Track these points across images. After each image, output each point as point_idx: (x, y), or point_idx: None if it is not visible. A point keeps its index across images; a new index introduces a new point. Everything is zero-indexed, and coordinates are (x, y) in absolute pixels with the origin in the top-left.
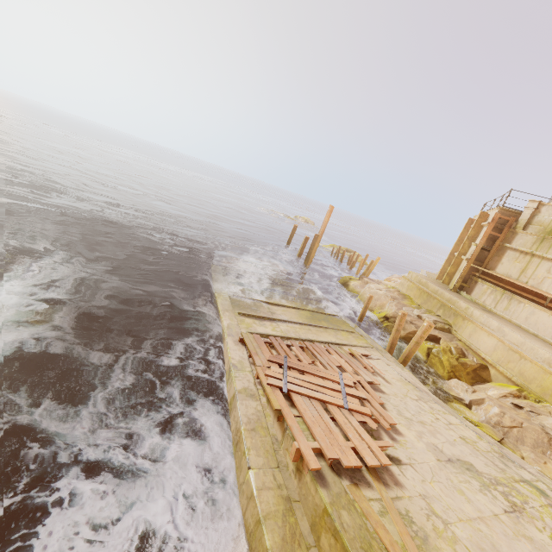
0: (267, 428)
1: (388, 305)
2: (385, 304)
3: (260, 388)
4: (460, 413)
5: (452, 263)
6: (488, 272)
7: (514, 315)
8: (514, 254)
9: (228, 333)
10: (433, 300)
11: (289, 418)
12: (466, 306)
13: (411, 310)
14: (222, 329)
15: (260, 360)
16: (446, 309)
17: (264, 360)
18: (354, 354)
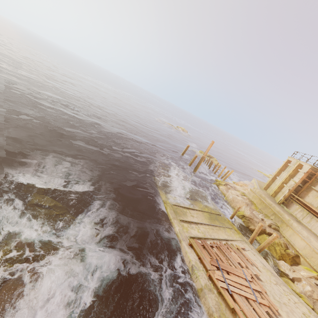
0: (224, 314)
1: (244, 208)
2: (241, 206)
3: (211, 283)
4: (289, 285)
5: (278, 187)
6: (301, 200)
7: (313, 227)
8: (316, 193)
9: (182, 238)
10: (268, 209)
11: (240, 315)
12: (288, 219)
13: (258, 214)
14: (176, 233)
15: (207, 264)
16: (276, 216)
17: (209, 264)
18: (239, 249)
